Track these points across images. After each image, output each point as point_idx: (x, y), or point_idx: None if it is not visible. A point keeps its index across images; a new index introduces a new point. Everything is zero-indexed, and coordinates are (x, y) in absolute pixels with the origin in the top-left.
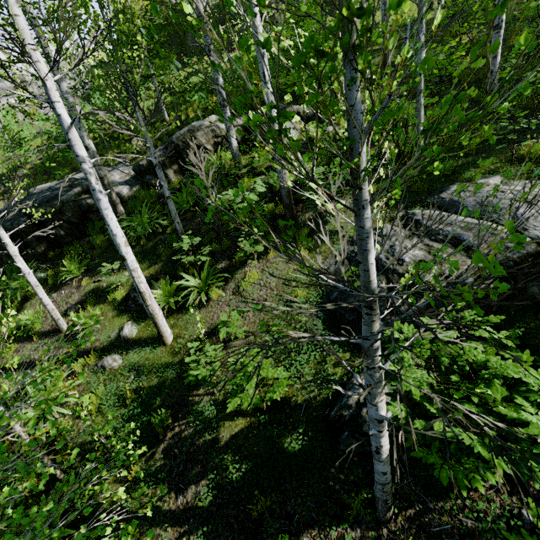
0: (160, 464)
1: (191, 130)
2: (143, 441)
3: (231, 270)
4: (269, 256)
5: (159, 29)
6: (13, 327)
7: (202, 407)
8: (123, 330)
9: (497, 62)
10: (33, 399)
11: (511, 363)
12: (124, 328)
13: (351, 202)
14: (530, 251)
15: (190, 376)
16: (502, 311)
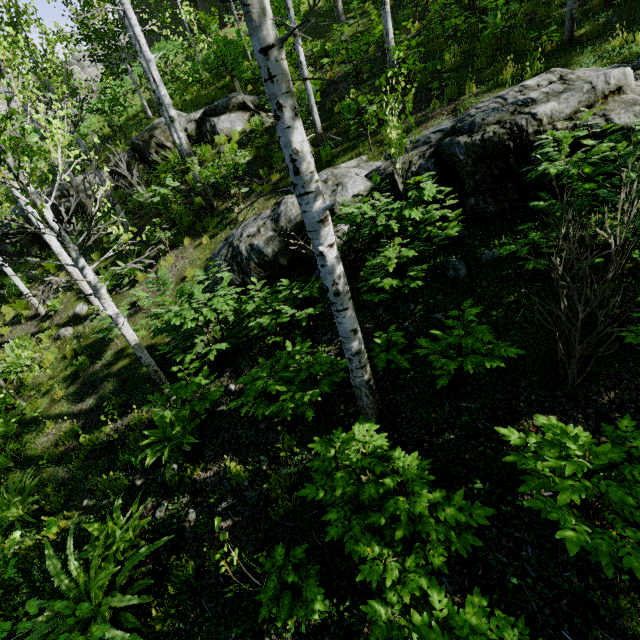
0: (76, 390)
1: (149, 129)
2: (71, 378)
3: (158, 257)
4: (184, 244)
5: (169, 1)
6: (11, 315)
7: (108, 354)
8: (76, 308)
9: (390, 39)
10: (11, 358)
11: (200, 286)
12: (76, 307)
13: (244, 191)
14: (298, 221)
15: (93, 330)
16: (296, 272)
